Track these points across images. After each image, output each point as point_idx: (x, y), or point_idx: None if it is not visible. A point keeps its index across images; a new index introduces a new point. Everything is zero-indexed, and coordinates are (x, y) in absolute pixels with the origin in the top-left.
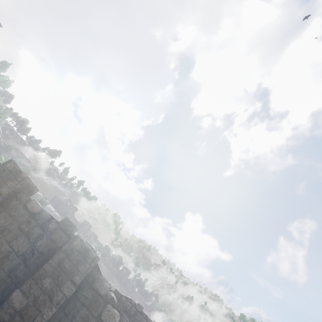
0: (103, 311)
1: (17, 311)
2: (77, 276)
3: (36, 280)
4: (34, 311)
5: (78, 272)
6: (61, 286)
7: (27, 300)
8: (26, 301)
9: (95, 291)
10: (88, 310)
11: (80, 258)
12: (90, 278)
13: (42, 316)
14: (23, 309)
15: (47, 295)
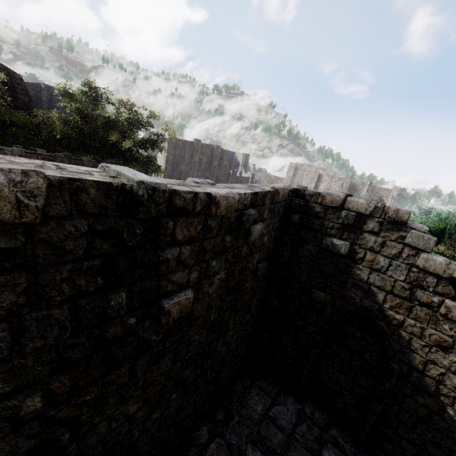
0: (15, 76)
1: None
2: None
3: None
4: None
5: None
6: None
7: None
8: None
9: (6, 71)
10: (10, 77)
11: None
12: (1, 67)
13: None
14: None
15: None
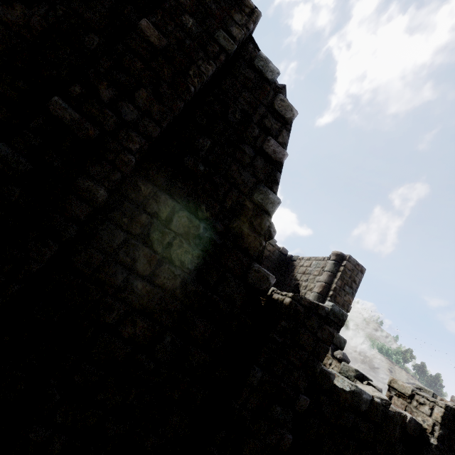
0: (274, 100)
1: (157, 49)
2: (234, 29)
3: (171, 15)
4: (184, 58)
5: (234, 23)
6: (212, 35)
7: (168, 40)
8: (166, 40)
9: (257, 73)
10: (254, 95)
11: (231, 2)
12: (246, 55)
13: (198, 67)
14: (166, 50)
15: (196, 41)
